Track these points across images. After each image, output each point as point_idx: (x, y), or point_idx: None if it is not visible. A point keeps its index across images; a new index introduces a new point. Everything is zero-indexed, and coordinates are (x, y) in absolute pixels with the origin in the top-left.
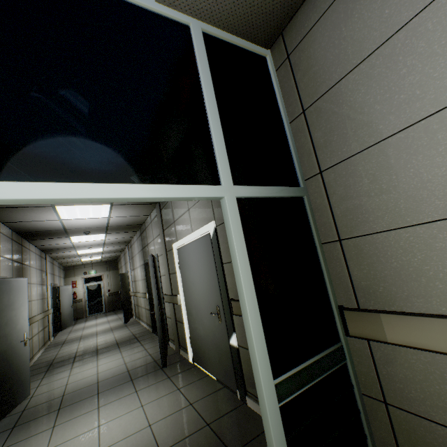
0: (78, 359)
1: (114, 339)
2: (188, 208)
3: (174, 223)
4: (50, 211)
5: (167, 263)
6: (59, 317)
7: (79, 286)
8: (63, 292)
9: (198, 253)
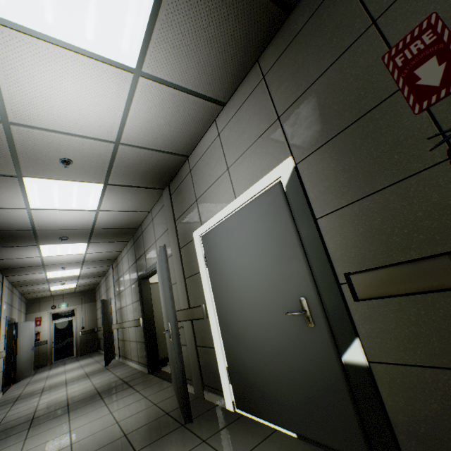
0: (37, 422)
1: (93, 387)
2: (228, 167)
3: (197, 202)
4: (14, 187)
5: (181, 264)
6: (13, 364)
7: (45, 323)
8: (23, 331)
9: (249, 224)
